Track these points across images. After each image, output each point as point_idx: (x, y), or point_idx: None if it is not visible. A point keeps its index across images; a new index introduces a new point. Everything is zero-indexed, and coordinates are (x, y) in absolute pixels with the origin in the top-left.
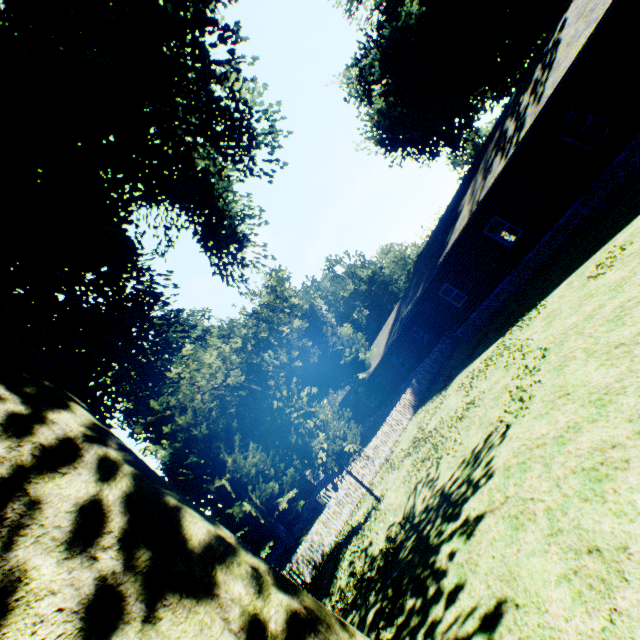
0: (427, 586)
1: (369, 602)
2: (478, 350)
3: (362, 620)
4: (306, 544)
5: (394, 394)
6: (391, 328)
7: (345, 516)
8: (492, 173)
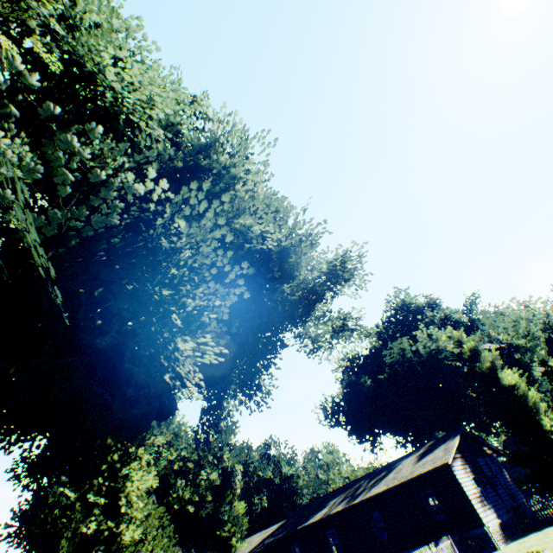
0: None
1: None
2: None
3: None
4: None
5: None
6: (265, 537)
7: None
8: (340, 504)
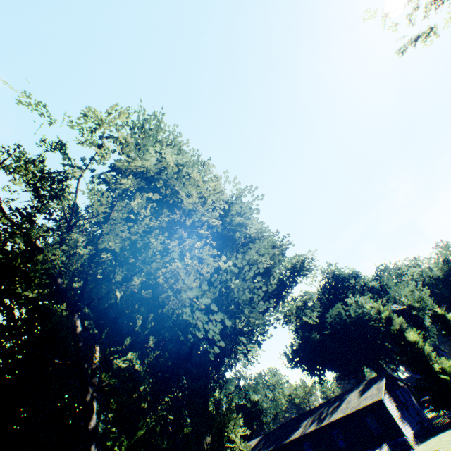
0: None
1: None
2: None
3: None
4: None
5: None
6: (251, 449)
7: None
8: (312, 426)
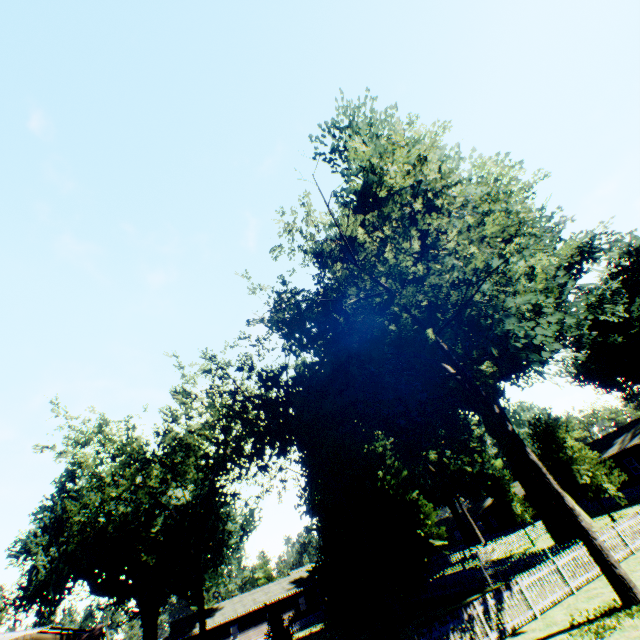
0: None
1: None
2: (601, 514)
3: None
4: (482, 550)
5: (519, 525)
6: None
7: (502, 552)
8: (634, 440)
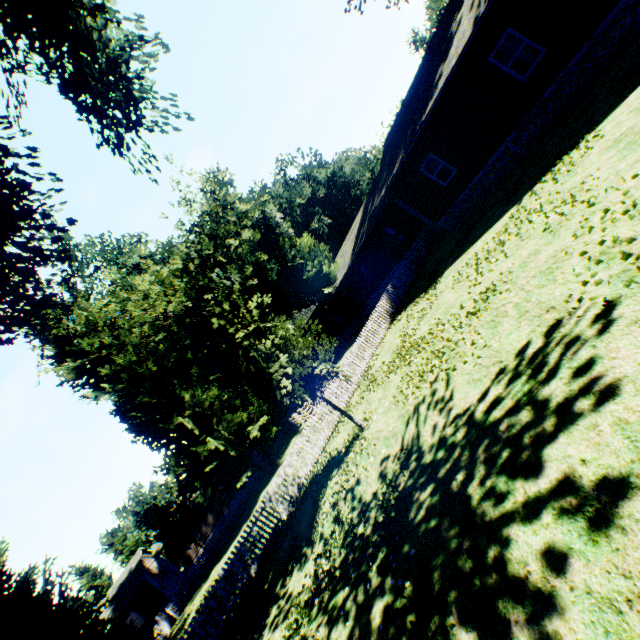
0: (504, 619)
1: (370, 584)
2: (474, 234)
3: (362, 615)
4: (279, 480)
5: (363, 307)
6: (358, 232)
7: (322, 443)
8: None
